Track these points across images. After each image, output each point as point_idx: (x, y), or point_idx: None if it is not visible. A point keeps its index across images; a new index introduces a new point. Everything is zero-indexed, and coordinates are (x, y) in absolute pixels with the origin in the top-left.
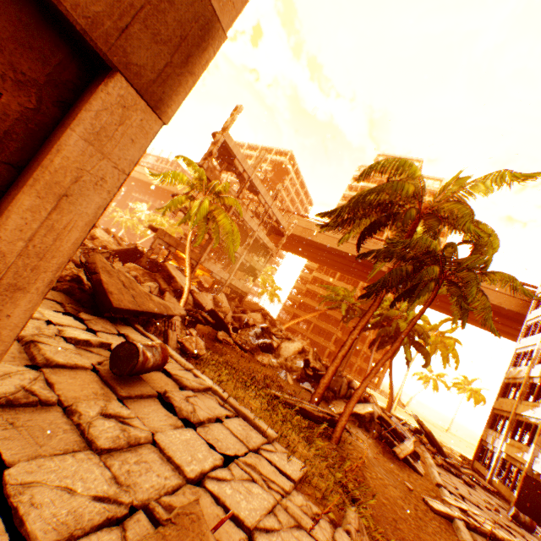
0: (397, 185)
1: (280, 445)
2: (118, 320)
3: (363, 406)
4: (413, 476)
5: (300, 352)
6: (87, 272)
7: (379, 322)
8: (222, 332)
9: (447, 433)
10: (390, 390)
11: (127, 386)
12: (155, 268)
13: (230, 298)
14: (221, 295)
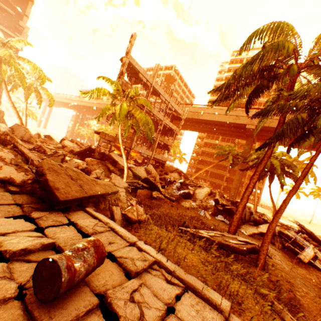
0: (278, 45)
1: (236, 317)
2: (71, 208)
3: (265, 226)
4: (319, 275)
5: (209, 194)
6: (36, 175)
7: (257, 163)
8: (155, 192)
9: (310, 224)
10: (273, 207)
11: (58, 310)
12: (104, 158)
13: (155, 167)
14: (149, 166)
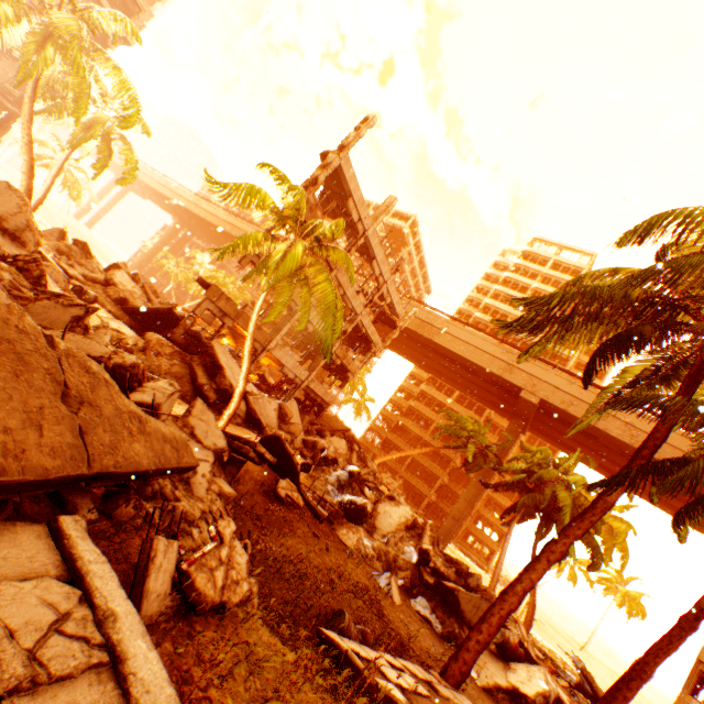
0: None
1: None
2: (3, 507)
3: (526, 671)
4: None
5: (409, 528)
6: None
7: (523, 481)
8: (287, 481)
9: (582, 651)
10: (530, 598)
11: None
12: (196, 347)
13: (302, 407)
14: (291, 403)
